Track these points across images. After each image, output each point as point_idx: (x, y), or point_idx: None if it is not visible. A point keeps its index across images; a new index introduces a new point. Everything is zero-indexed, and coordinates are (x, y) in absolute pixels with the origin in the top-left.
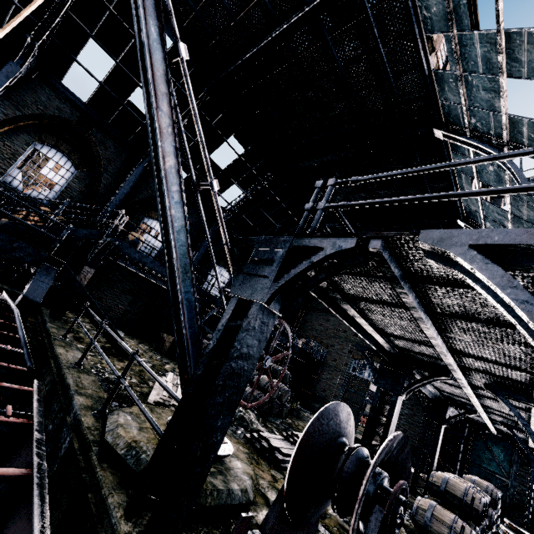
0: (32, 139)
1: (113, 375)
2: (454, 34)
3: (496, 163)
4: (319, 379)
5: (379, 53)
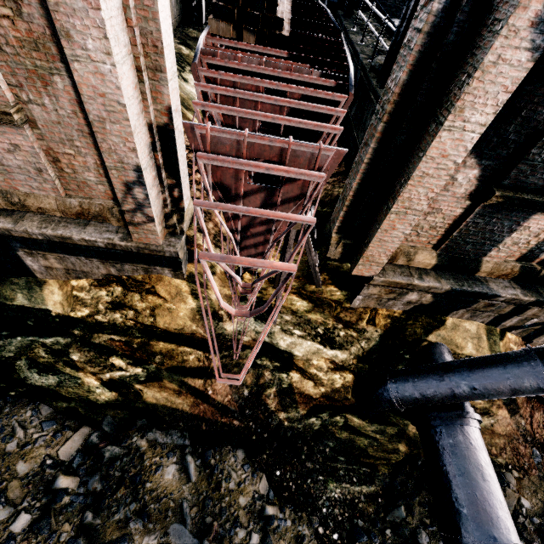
0: None
1: (382, 48)
2: None
3: None
4: None
5: None
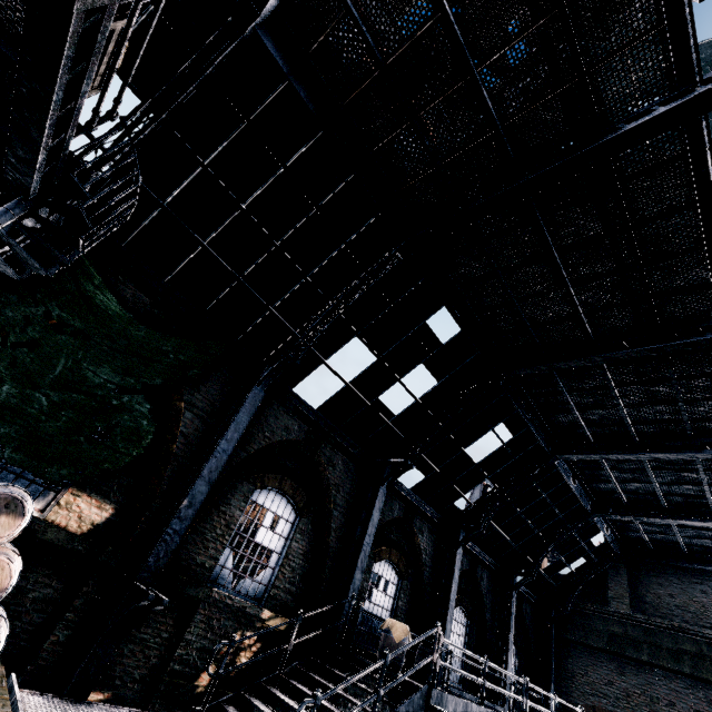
0: (252, 487)
1: None
2: None
3: None
4: None
5: None
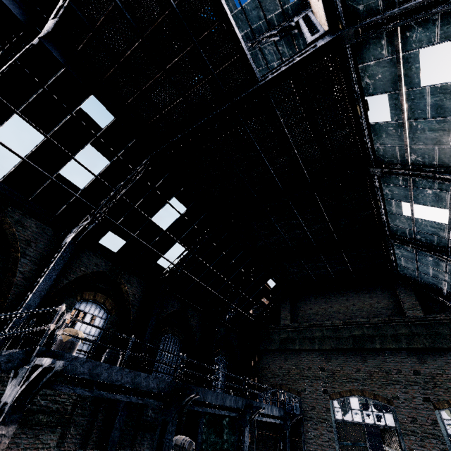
0: None
1: None
2: (403, 91)
3: (436, 187)
4: (305, 441)
5: (320, 115)
